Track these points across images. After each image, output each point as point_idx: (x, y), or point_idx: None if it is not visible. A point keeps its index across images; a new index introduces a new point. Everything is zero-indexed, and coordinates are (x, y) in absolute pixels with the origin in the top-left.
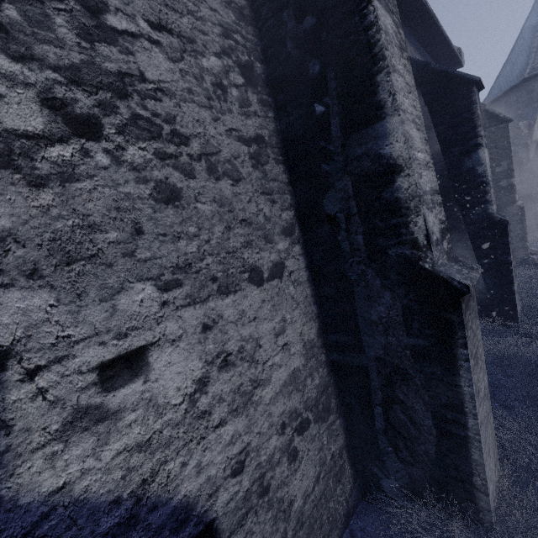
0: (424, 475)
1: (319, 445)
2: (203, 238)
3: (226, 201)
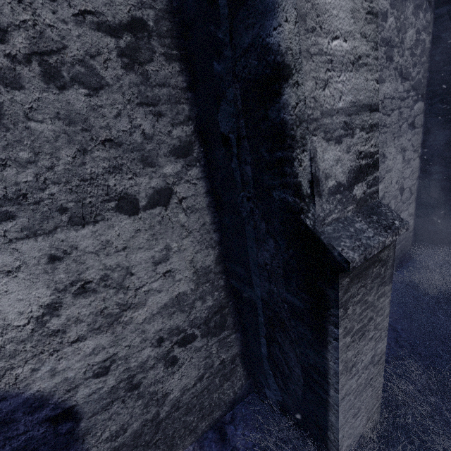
0: (292, 404)
1: (205, 354)
2: (43, 164)
3: (78, 117)
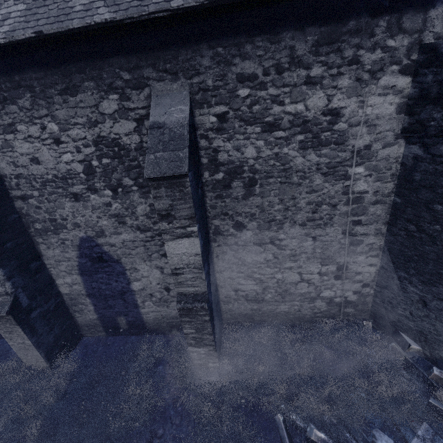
0: None
1: None
2: None
3: None
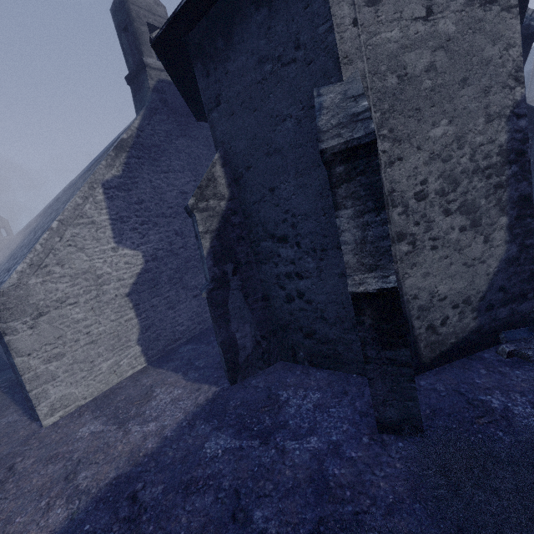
0: None
1: None
2: None
3: None
